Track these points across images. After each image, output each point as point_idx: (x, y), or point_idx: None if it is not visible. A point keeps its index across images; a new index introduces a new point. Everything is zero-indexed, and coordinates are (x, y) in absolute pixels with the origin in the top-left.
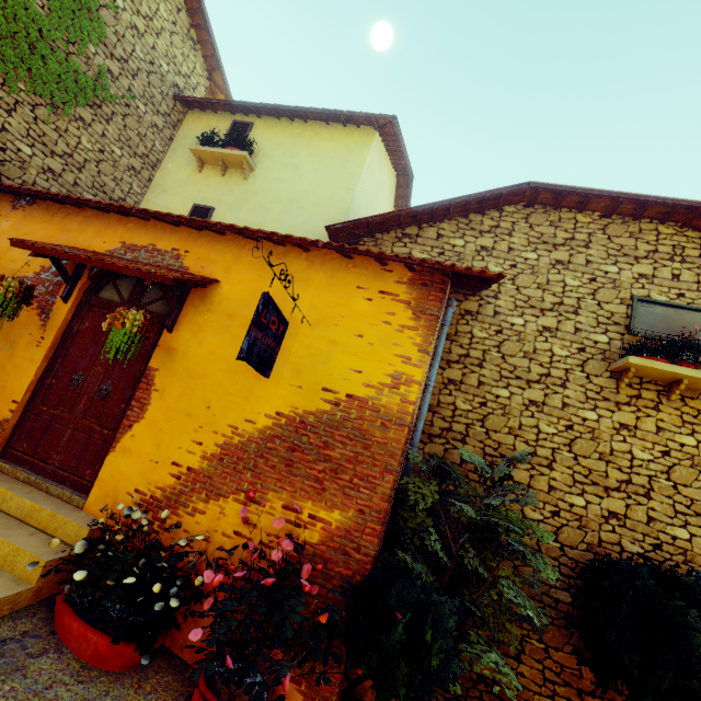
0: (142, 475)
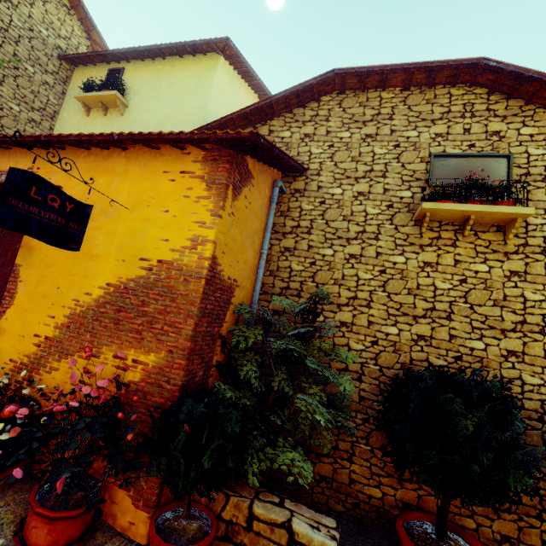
0: (14, 348)
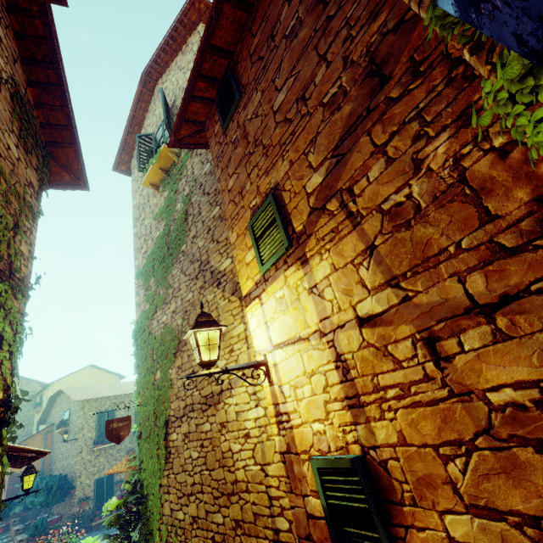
0: None
